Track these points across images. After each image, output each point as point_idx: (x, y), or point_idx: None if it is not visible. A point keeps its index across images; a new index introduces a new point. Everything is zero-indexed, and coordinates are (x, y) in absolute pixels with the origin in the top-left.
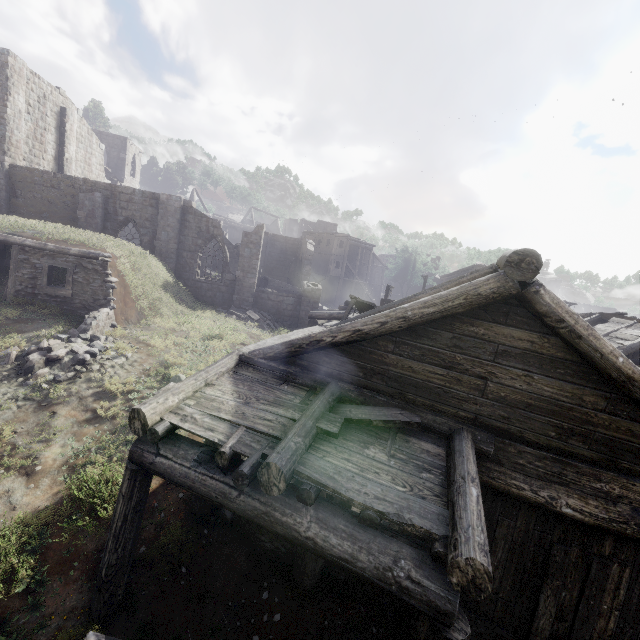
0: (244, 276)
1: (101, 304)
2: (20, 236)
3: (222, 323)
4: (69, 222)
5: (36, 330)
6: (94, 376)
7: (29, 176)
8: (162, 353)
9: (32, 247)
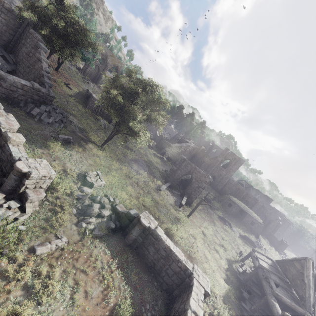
0: (268, 229)
1: (258, 233)
2: (248, 212)
3: (266, 243)
4: (233, 194)
5: (251, 234)
6: (269, 255)
7: (232, 182)
8: (268, 251)
9: (251, 216)
